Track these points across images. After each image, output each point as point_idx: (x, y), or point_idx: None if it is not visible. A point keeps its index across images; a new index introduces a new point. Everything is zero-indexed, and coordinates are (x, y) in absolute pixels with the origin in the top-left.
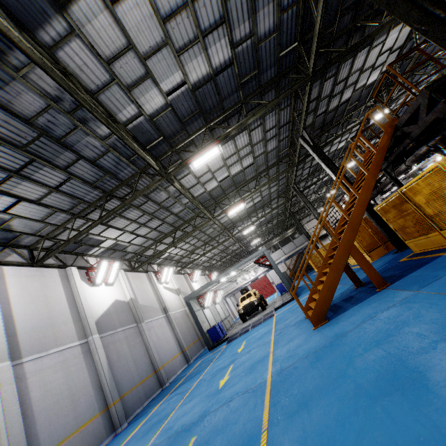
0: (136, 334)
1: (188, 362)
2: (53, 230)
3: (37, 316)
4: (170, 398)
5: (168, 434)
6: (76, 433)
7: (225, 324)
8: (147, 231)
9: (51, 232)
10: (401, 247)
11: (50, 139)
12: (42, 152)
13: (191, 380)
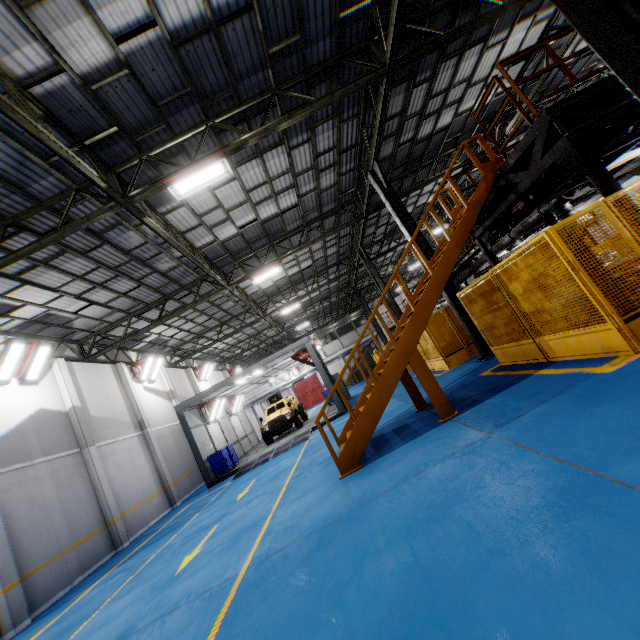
0: (76, 465)
1: (172, 504)
2: None
3: None
4: (112, 576)
5: None
6: None
7: (243, 445)
8: (110, 297)
9: None
10: (487, 353)
11: None
12: None
13: (156, 544)
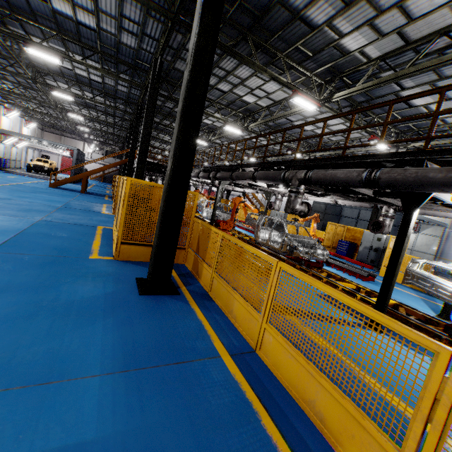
0: None
1: None
2: None
3: None
4: None
5: None
6: None
7: (12, 163)
8: None
9: None
10: None
11: None
12: None
13: None
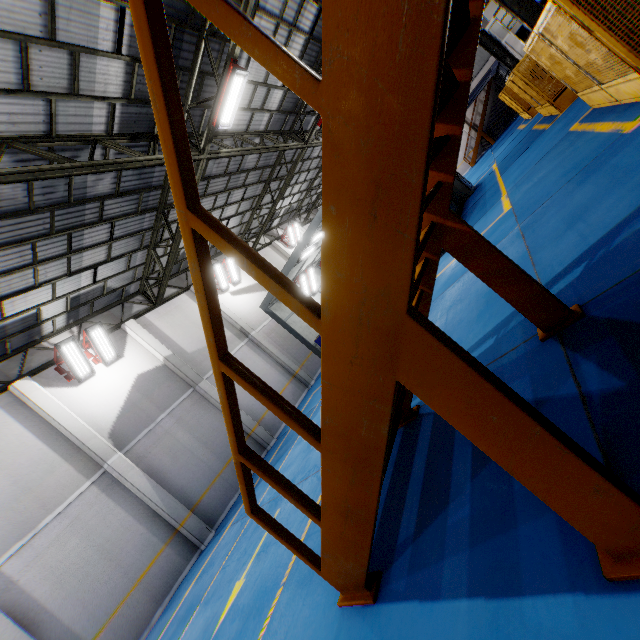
0: (196, 404)
1: (307, 386)
2: None
3: None
4: (240, 515)
5: None
6: (134, 590)
7: None
8: (103, 251)
9: None
10: None
11: None
12: None
13: None
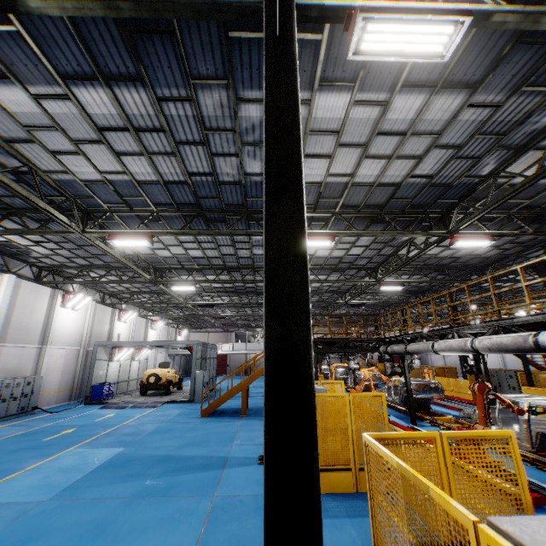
0: None
1: None
2: None
3: None
4: None
5: None
6: None
7: None
8: None
9: None
10: None
11: None
12: None
13: None
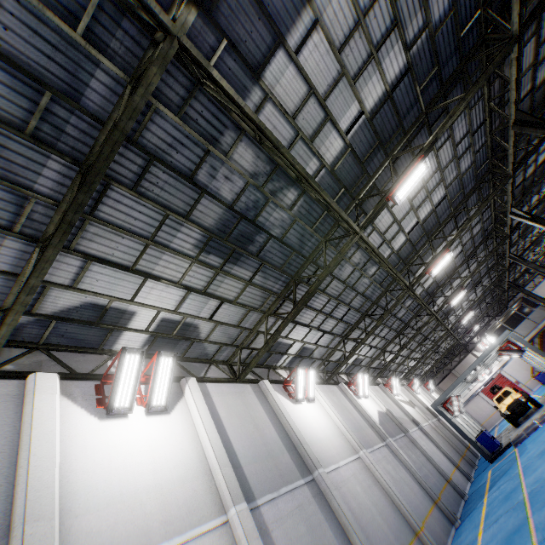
0: (409, 443)
1: (469, 479)
2: (329, 353)
3: (351, 420)
4: (495, 489)
5: (541, 480)
6: (429, 515)
7: None
8: (377, 341)
9: (328, 355)
10: None
11: (348, 288)
12: (342, 297)
13: (506, 474)
